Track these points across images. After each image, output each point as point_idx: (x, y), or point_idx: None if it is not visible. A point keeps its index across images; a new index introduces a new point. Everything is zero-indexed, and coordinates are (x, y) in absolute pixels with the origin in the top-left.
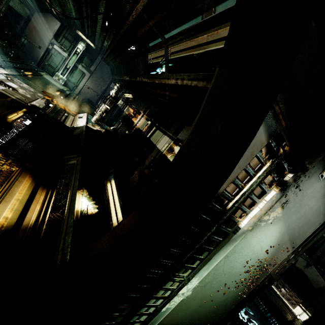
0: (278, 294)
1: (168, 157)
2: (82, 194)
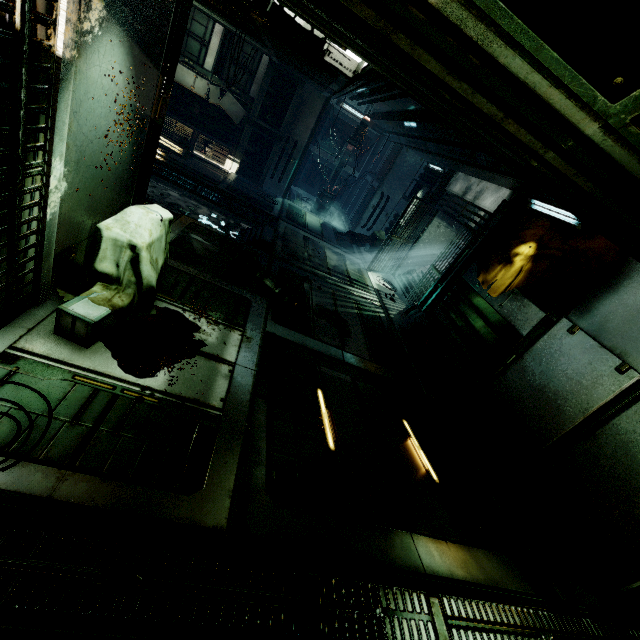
0: (204, 159)
1: None
2: None
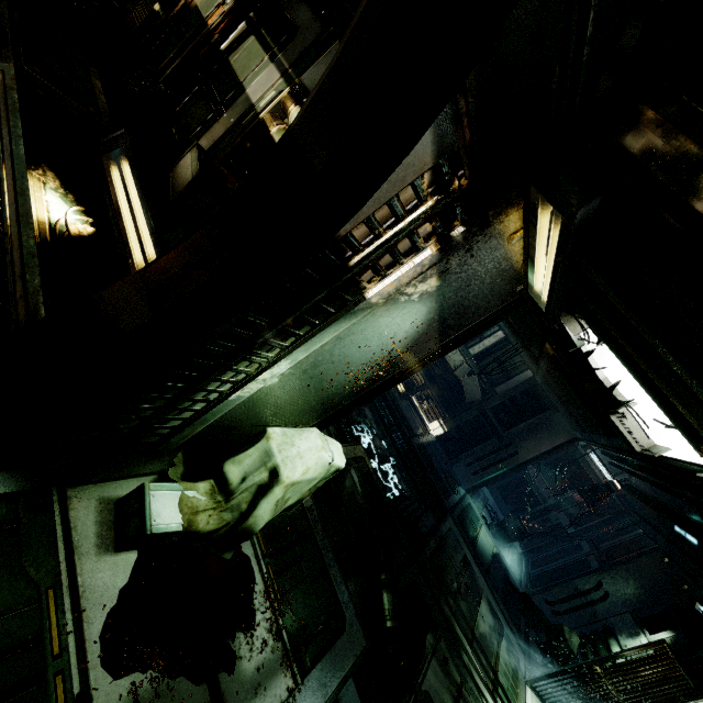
0: (417, 407)
1: (273, 131)
2: (43, 183)
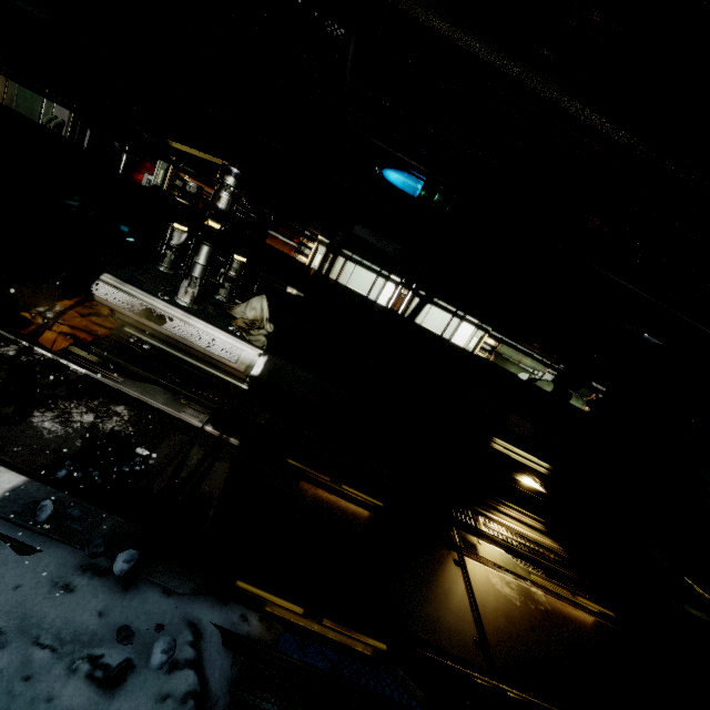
0: None
1: (491, 360)
2: (523, 479)
